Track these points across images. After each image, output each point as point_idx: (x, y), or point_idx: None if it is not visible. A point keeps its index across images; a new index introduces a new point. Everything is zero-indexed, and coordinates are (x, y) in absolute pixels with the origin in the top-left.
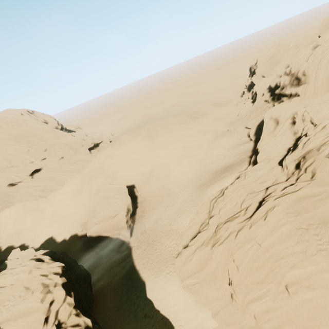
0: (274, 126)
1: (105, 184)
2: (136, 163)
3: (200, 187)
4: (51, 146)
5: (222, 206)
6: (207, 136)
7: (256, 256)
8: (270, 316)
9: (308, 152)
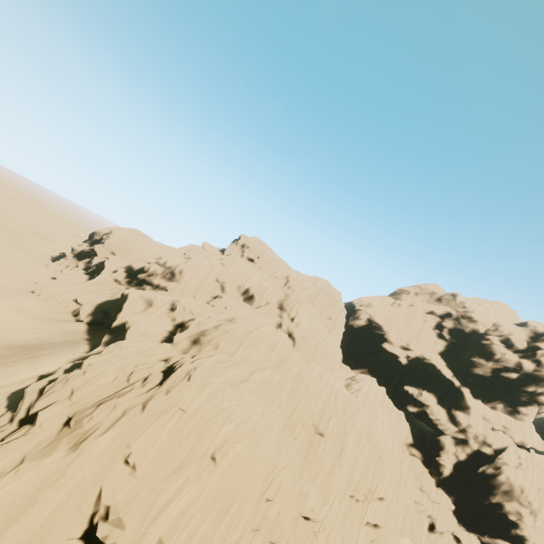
0: (145, 307)
1: None
2: None
3: None
4: None
5: (85, 382)
6: None
7: (179, 427)
8: (191, 514)
9: (206, 331)
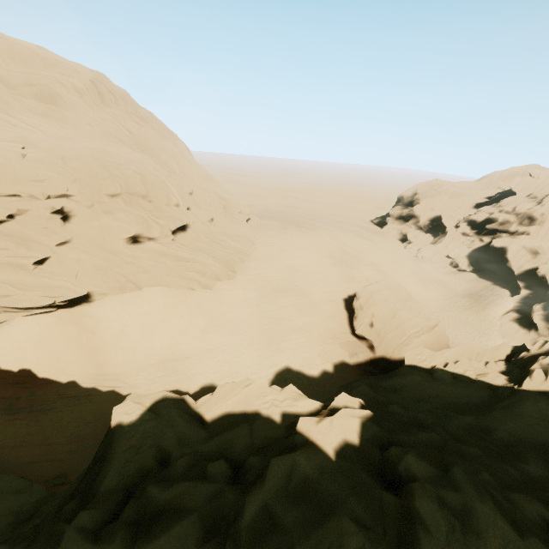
0: (531, 256)
1: (329, 286)
2: (353, 265)
3: (469, 309)
4: (198, 189)
5: None
6: (402, 256)
7: None
8: None
9: None
